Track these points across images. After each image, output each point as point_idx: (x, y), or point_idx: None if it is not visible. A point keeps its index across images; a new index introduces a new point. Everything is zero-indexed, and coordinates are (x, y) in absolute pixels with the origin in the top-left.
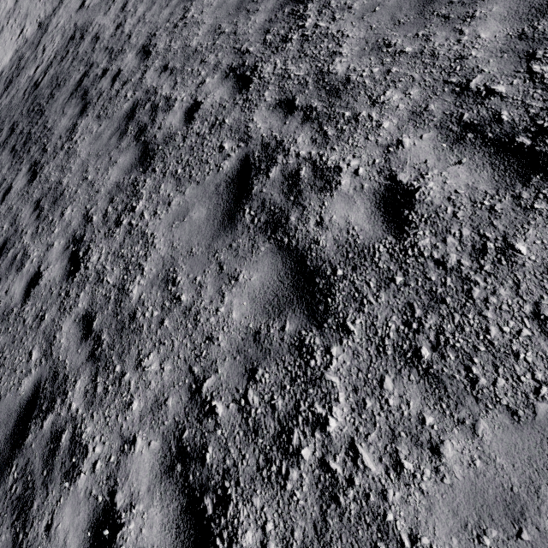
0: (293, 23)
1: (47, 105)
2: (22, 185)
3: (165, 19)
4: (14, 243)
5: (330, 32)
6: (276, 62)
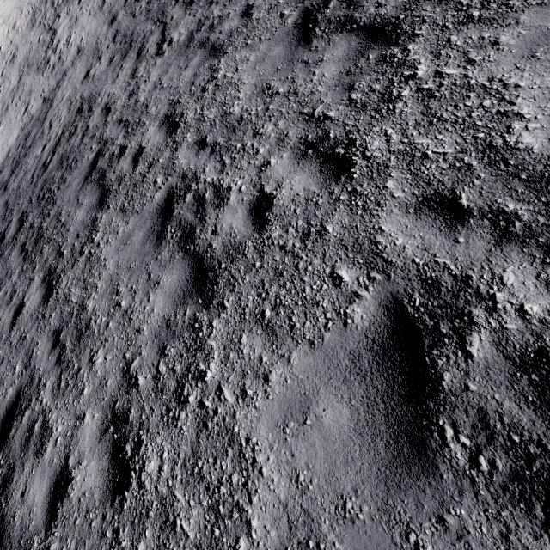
0: (392, 73)
1: (58, 192)
2: (36, 303)
3: (188, 82)
4: (29, 400)
5: (473, 81)
6: (386, 132)
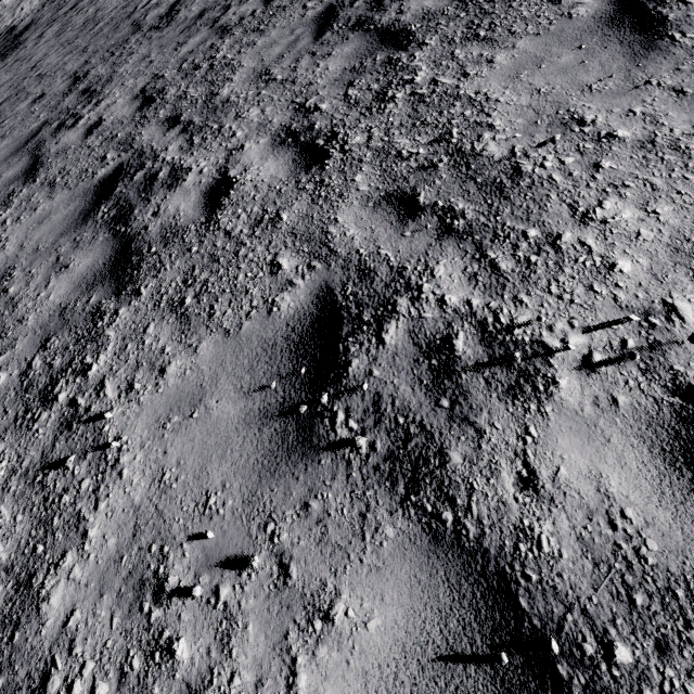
0: None
1: (22, 33)
2: None
3: None
4: None
5: None
6: None
